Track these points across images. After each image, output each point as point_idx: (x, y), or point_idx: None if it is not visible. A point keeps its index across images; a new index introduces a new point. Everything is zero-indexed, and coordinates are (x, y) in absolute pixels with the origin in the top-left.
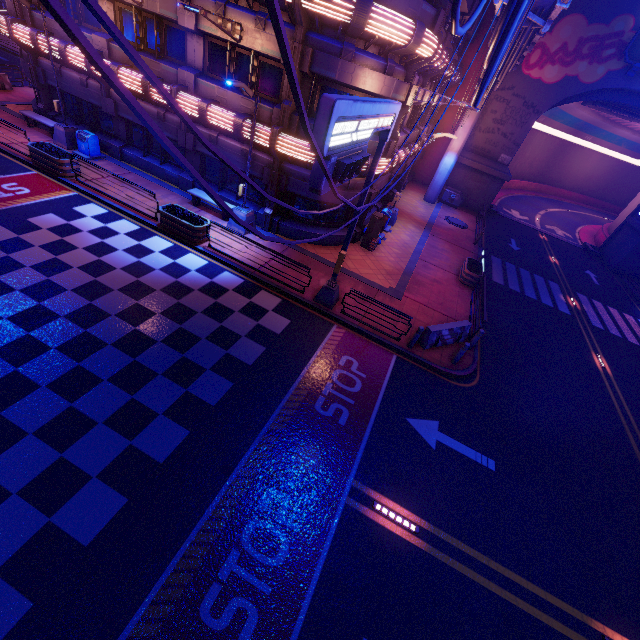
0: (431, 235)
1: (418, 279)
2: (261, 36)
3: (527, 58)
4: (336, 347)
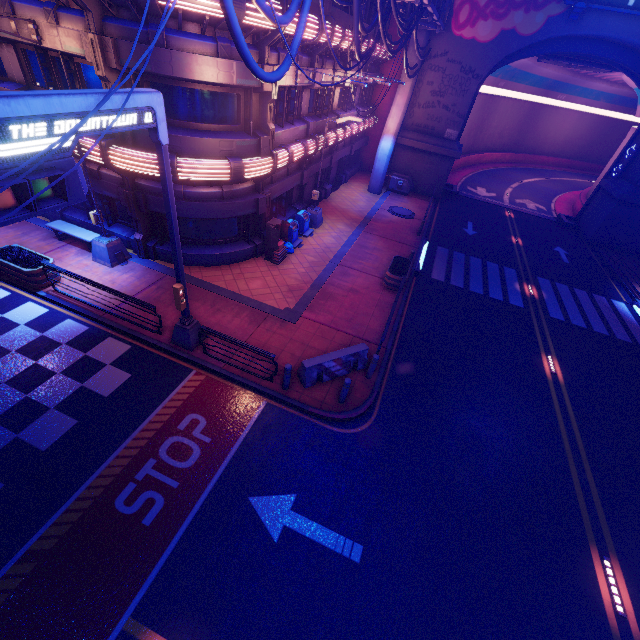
0: (364, 232)
1: (329, 291)
2: (59, 32)
3: (456, 17)
4: (183, 403)
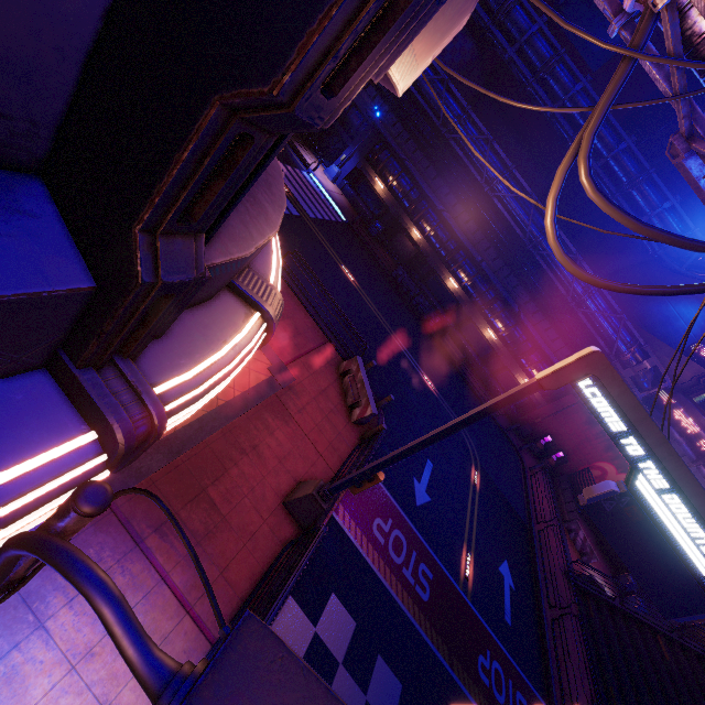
0: None
1: None
2: None
3: None
4: (365, 535)
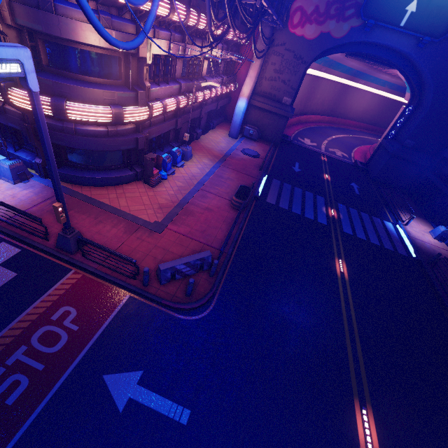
0: (222, 166)
1: (190, 209)
2: None
3: (291, 19)
4: (59, 297)
